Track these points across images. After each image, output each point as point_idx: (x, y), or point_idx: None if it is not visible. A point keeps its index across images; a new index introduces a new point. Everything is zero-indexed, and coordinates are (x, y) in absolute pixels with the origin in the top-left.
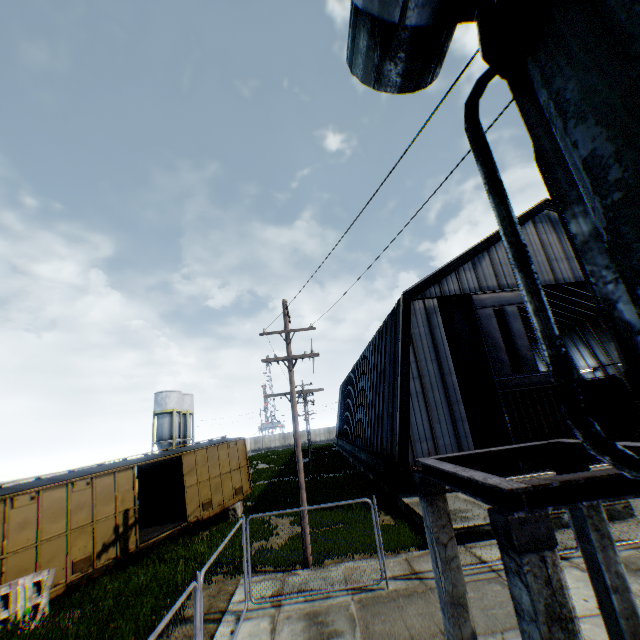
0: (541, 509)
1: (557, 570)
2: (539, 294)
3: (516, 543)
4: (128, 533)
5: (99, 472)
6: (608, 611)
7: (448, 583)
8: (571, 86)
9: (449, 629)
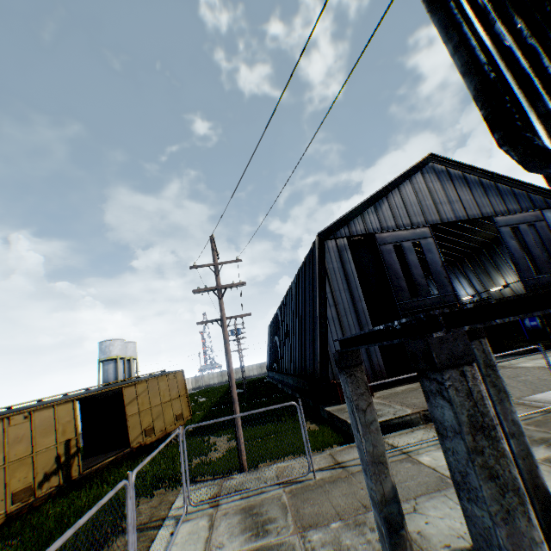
0: (458, 329)
1: (477, 383)
2: (461, 27)
3: (437, 361)
4: (71, 462)
5: (37, 406)
6: None
7: (369, 445)
8: None
9: (371, 487)
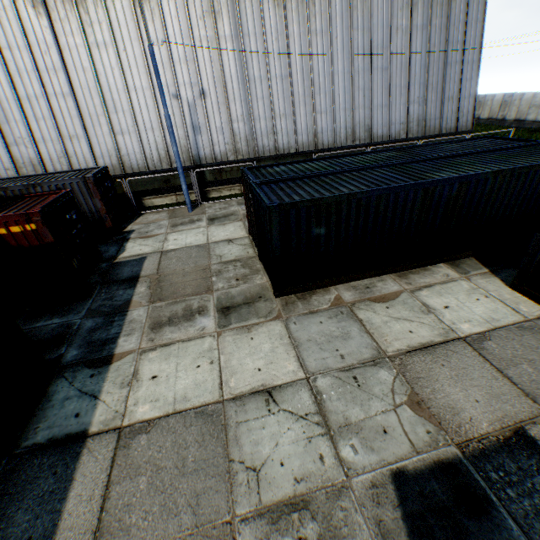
0: None
1: None
2: None
3: None
4: None
5: None
6: None
7: None
8: None
9: None
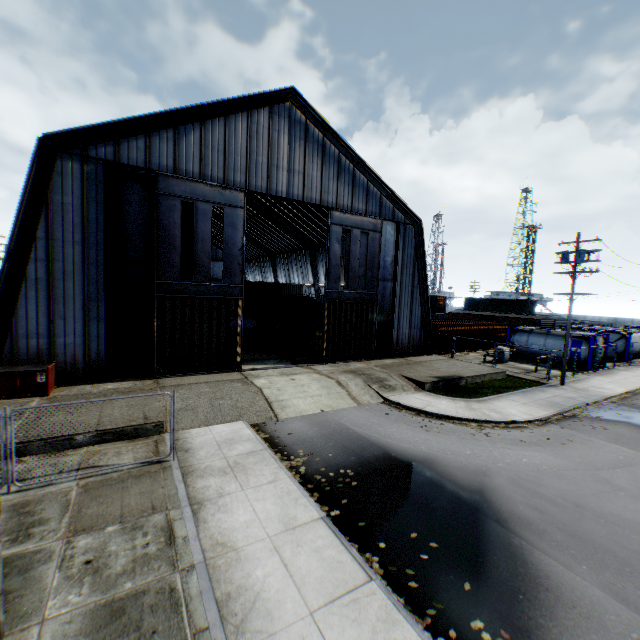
0: None
1: None
2: None
3: None
4: None
5: None
6: None
7: None
8: None
9: None
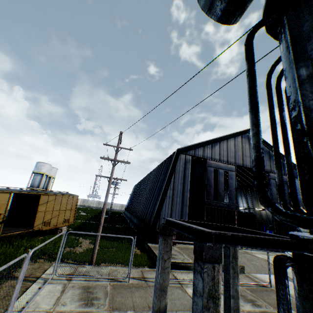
0: (220, 244)
1: (219, 274)
2: (258, 127)
3: (204, 257)
4: None
5: None
6: (227, 306)
7: (161, 279)
8: (307, 24)
9: (155, 301)
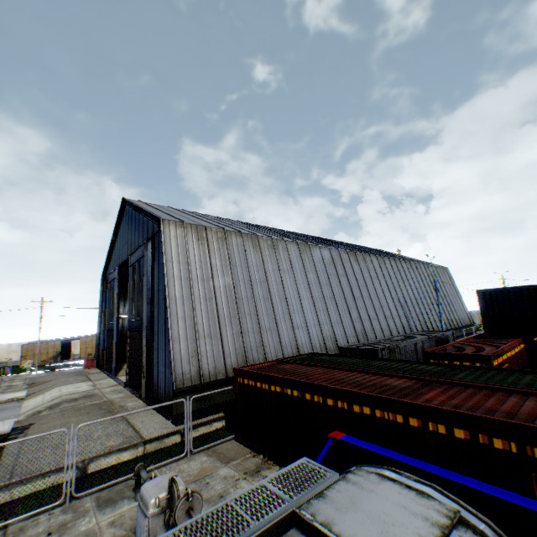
0: None
1: None
2: None
3: None
4: (59, 357)
5: (51, 341)
6: None
7: None
8: None
9: None
